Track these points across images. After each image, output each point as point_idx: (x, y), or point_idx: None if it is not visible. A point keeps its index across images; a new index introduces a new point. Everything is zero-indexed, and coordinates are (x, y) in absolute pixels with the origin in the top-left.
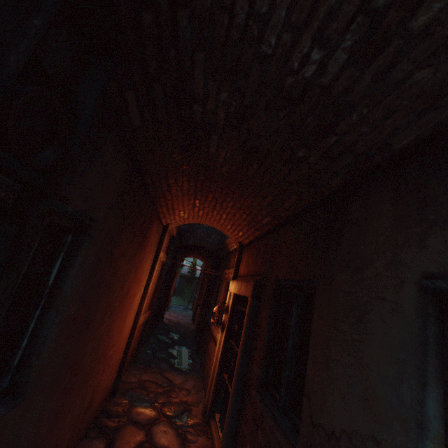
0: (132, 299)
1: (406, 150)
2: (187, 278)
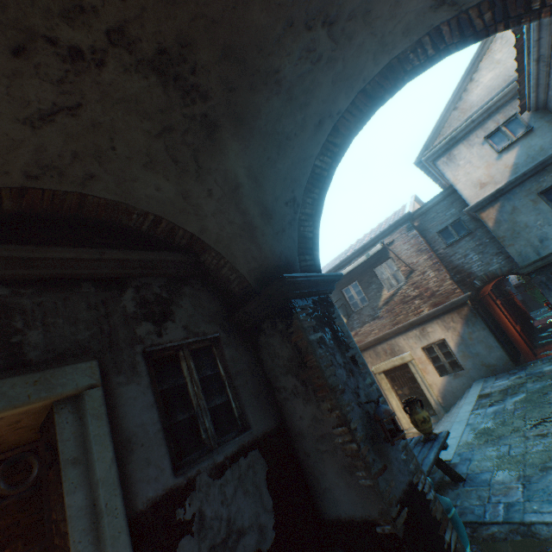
0: (506, 324)
1: None
2: (523, 285)
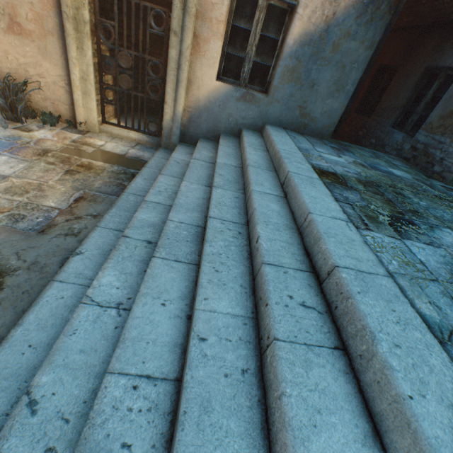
0: None
1: (451, 21)
2: None
